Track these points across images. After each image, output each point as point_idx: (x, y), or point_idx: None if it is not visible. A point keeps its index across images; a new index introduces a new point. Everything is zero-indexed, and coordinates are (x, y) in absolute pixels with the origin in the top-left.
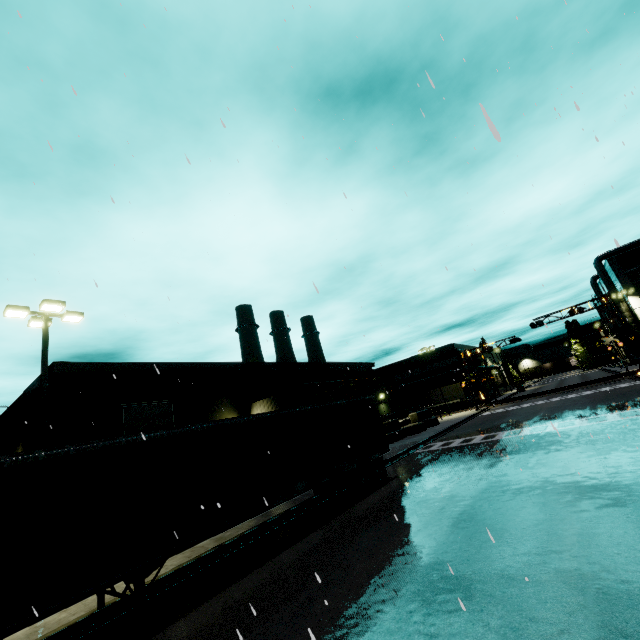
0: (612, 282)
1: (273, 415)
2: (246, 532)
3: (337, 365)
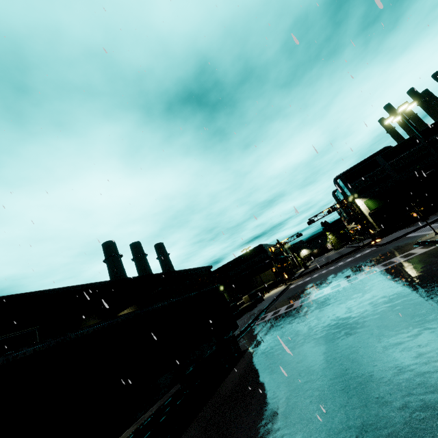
0: (345, 192)
1: (128, 317)
2: None
3: (185, 271)
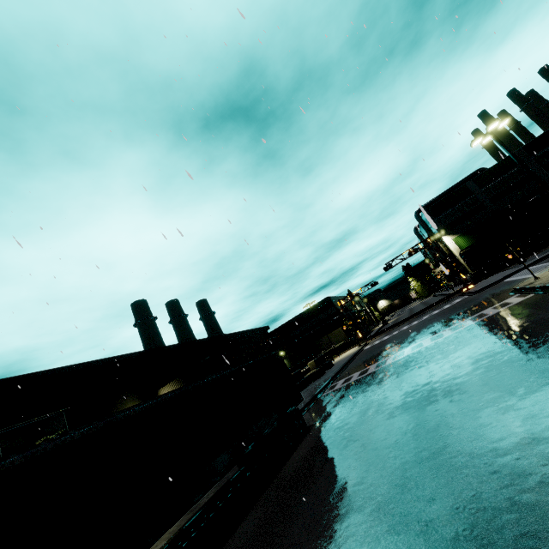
0: (429, 228)
1: (177, 394)
2: (166, 544)
3: (236, 335)
